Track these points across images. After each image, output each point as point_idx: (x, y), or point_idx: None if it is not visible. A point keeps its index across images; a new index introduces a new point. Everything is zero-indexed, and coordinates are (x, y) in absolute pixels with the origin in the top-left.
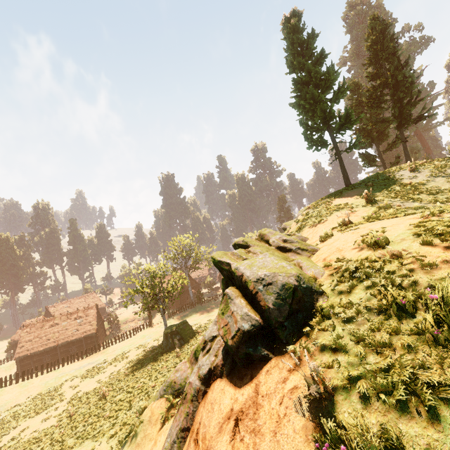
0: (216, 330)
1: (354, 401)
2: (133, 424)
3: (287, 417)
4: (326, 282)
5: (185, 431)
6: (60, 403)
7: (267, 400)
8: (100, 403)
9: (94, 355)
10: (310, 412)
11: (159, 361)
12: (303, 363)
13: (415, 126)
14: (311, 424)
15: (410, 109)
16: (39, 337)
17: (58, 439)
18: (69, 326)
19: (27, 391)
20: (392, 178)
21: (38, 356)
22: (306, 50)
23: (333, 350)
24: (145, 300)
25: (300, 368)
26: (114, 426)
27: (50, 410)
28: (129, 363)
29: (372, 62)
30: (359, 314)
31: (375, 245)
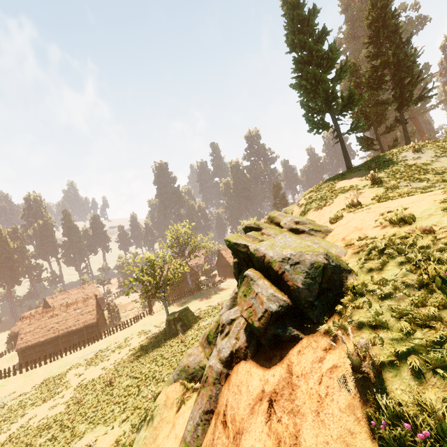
0: (234, 313)
1: (406, 378)
2: (148, 408)
3: (330, 396)
4: (351, 260)
5: (208, 413)
6: (66, 391)
7: (303, 380)
8: (108, 390)
9: (96, 344)
10: (356, 390)
11: (163, 347)
12: (340, 341)
13: (410, 109)
14: (358, 402)
15: (411, 89)
16: (39, 328)
17: (69, 425)
18: (70, 316)
19: (31, 380)
20: (396, 159)
21: (39, 347)
22: (307, 27)
23: (373, 327)
24: (146, 288)
25: (337, 347)
26: (125, 411)
27: (56, 398)
28: (132, 350)
29: (372, 41)
30: (397, 290)
31: (399, 222)
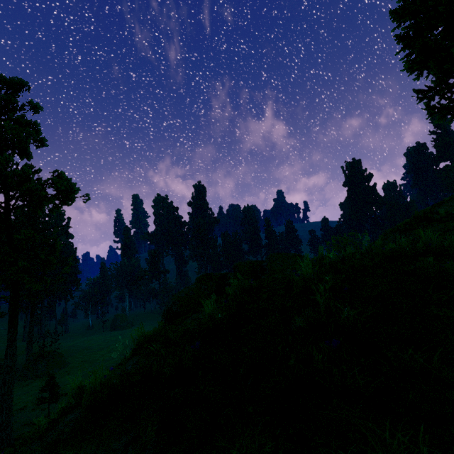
0: None
1: None
2: None
3: None
4: None
5: None
6: None
7: None
8: None
9: None
10: None
11: None
12: None
13: None
14: None
15: None
16: None
17: None
18: None
19: None
20: None
21: None
22: None
23: None
24: None
25: None
26: None
27: None
28: None
29: None
30: None
31: None
